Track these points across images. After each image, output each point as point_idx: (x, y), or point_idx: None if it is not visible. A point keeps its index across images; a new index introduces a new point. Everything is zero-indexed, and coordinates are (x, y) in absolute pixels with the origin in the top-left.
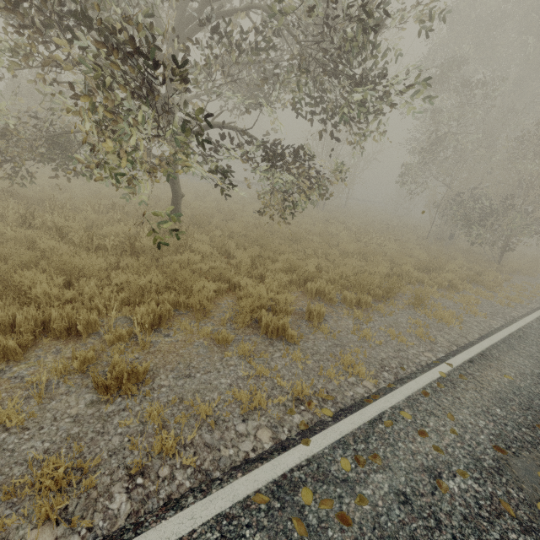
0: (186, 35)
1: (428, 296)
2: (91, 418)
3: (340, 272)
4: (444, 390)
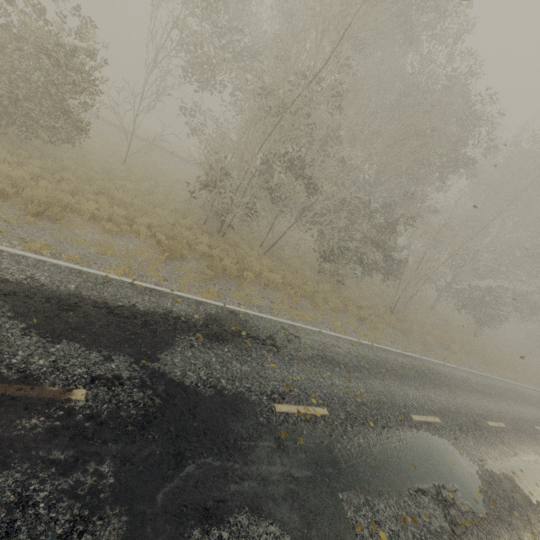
0: (473, 265)
1: (529, 373)
2: (485, 366)
3: (498, 354)
4: (538, 391)
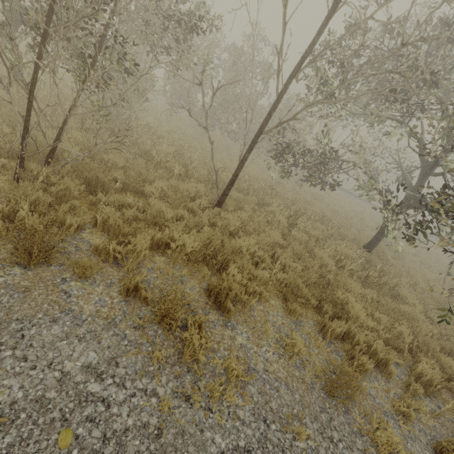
0: None
1: None
2: None
3: None
4: None
